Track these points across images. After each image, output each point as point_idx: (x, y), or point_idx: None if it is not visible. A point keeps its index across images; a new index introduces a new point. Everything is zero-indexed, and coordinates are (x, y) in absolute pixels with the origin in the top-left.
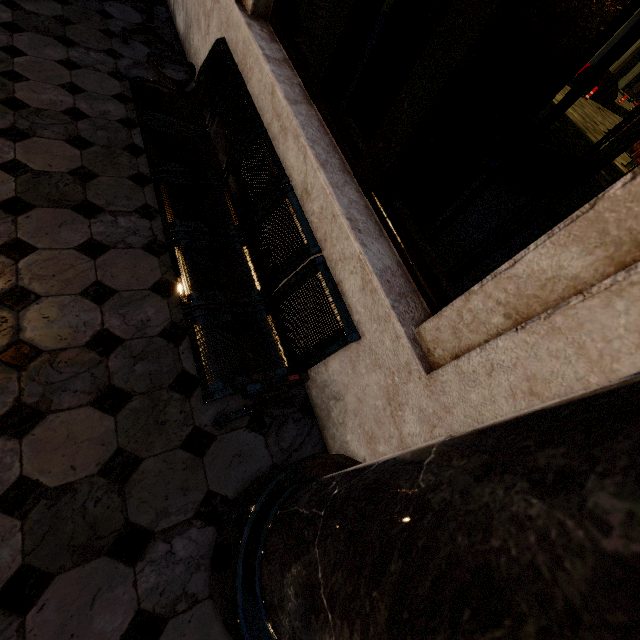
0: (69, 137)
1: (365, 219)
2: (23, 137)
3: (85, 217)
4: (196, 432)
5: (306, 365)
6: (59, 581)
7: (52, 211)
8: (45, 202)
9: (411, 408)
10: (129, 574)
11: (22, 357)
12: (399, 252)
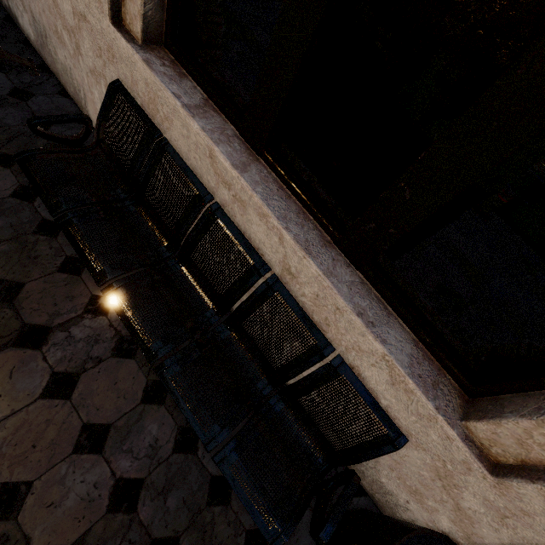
0: None
1: (369, 302)
2: None
3: (33, 348)
4: (250, 536)
5: (349, 461)
6: None
7: None
8: None
9: (472, 493)
10: None
11: None
12: (410, 328)
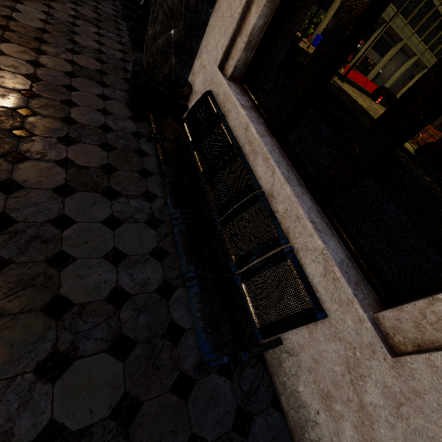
0: (94, 11)
1: None
2: (79, 5)
3: (97, 28)
4: (128, 79)
5: None
6: (81, 79)
7: (86, 23)
8: (84, 20)
9: None
10: (101, 88)
11: (74, 43)
12: None
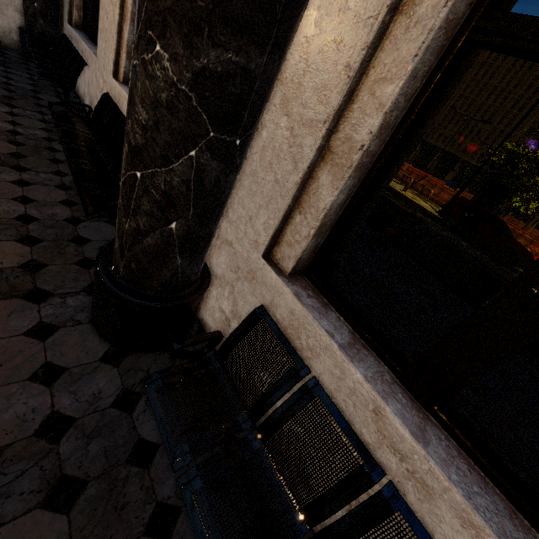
0: (10, 141)
1: None
2: None
3: (18, 171)
4: (85, 259)
5: None
6: None
7: None
8: None
9: None
10: (35, 307)
11: None
12: None
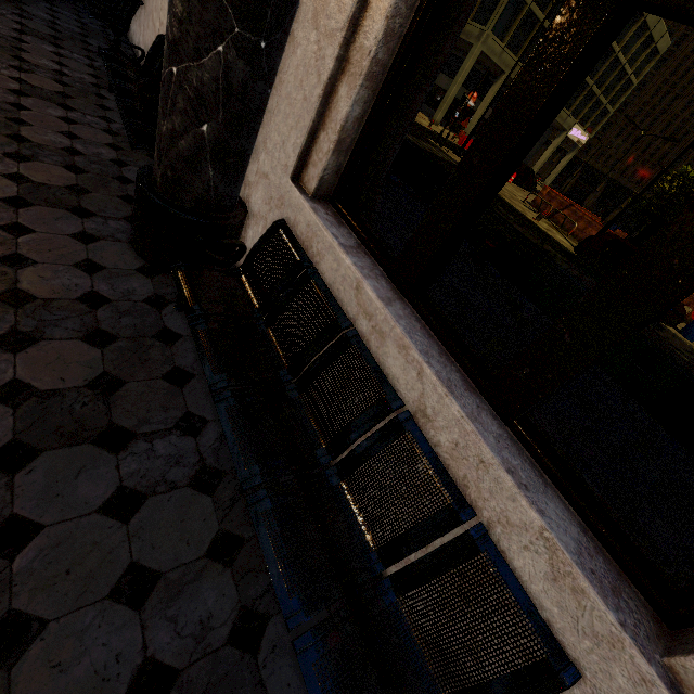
0: (56, 80)
1: None
2: (26, 72)
3: (64, 109)
4: (128, 196)
5: None
6: (38, 207)
7: (43, 101)
8: (38, 97)
9: None
10: (80, 220)
11: (21, 140)
12: None
